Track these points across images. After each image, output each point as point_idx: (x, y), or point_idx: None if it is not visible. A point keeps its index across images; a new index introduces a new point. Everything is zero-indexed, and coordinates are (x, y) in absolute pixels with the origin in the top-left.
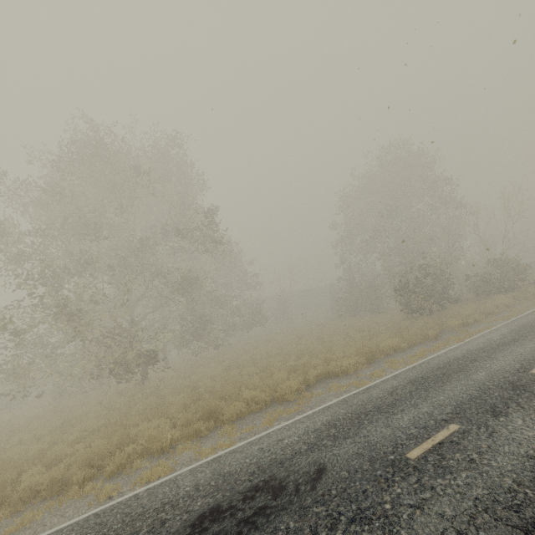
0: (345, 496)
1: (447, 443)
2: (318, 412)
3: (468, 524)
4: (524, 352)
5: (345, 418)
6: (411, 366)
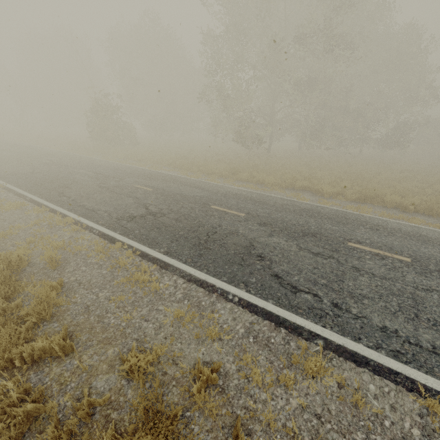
0: (185, 198)
1: (225, 212)
2: (251, 192)
3: (177, 213)
4: (419, 250)
5: (245, 196)
6: (348, 211)
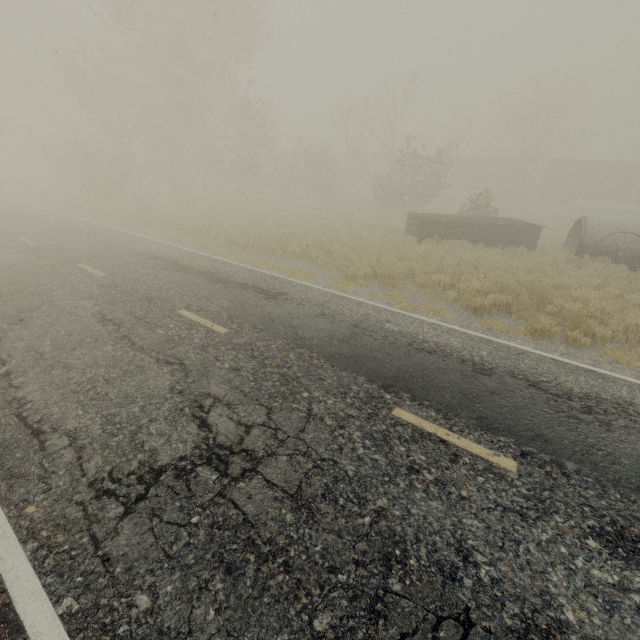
0: None
1: None
2: None
3: None
4: None
5: None
6: None
